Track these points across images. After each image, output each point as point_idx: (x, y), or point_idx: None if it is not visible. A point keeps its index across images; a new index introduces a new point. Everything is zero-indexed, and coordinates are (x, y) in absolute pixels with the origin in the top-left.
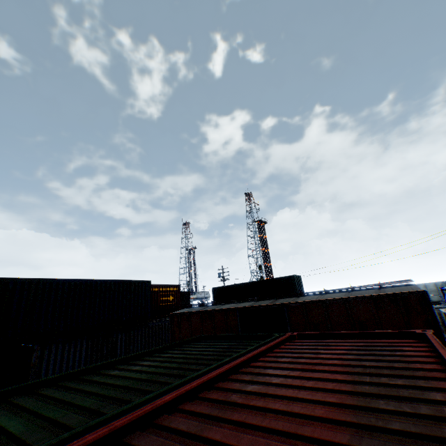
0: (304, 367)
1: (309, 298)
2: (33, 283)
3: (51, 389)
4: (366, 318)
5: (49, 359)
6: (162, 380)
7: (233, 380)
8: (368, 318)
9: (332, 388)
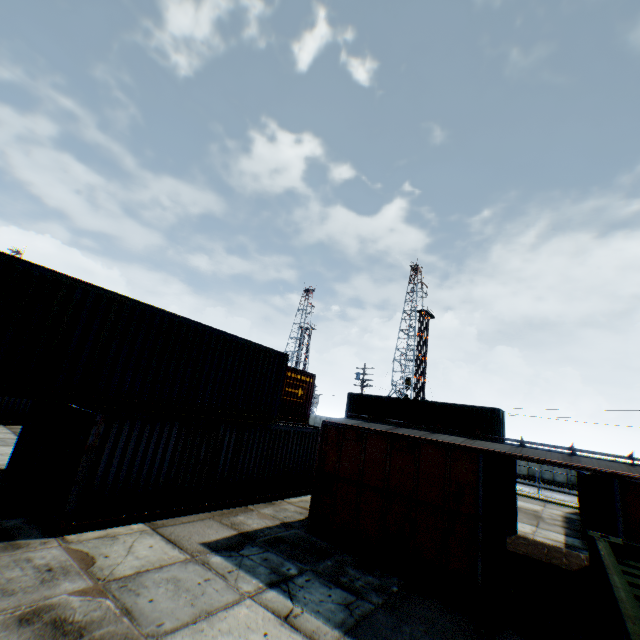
0: None
1: None
2: (114, 302)
3: None
4: None
5: (116, 444)
6: None
7: None
8: None
9: None
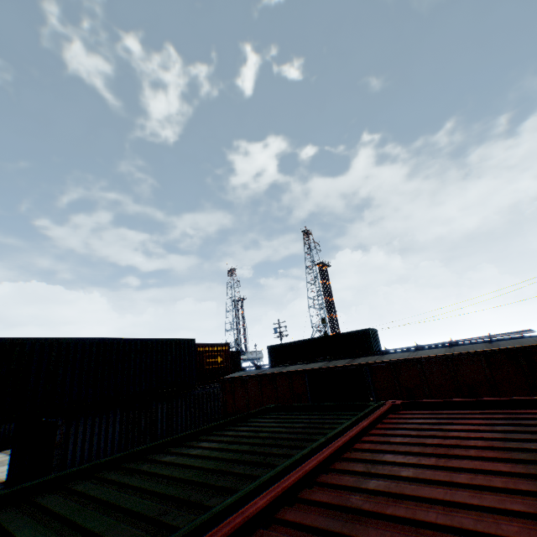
0: (437, 451)
1: (397, 356)
2: (54, 344)
3: (87, 484)
4: (475, 380)
5: (77, 436)
6: (236, 470)
7: (339, 472)
8: (479, 380)
9: (504, 486)
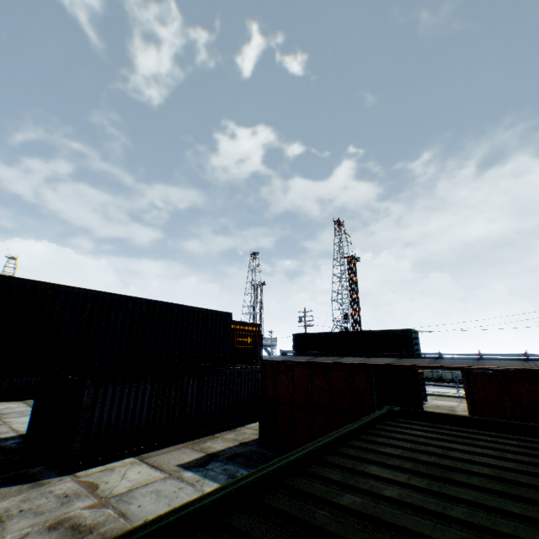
0: None
1: (504, 364)
2: (89, 296)
3: None
4: None
5: (104, 401)
6: None
7: None
8: None
9: None
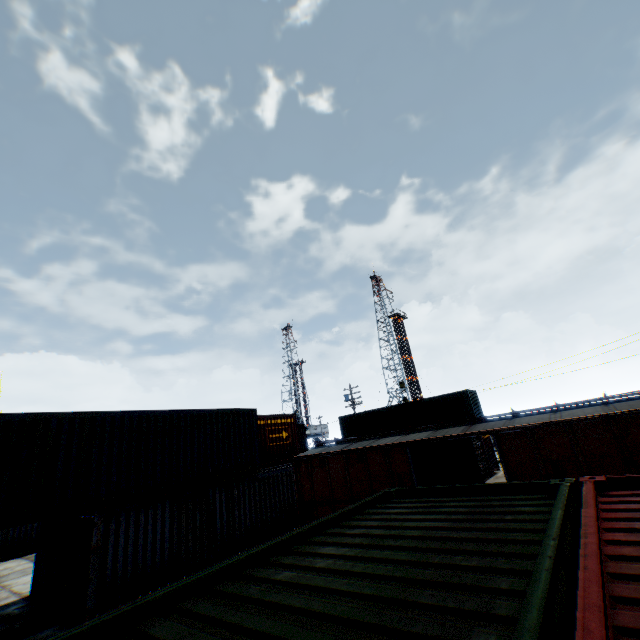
0: None
1: (533, 419)
2: (86, 420)
3: (172, 626)
4: None
5: (117, 537)
6: (426, 599)
7: (637, 604)
8: None
9: None
